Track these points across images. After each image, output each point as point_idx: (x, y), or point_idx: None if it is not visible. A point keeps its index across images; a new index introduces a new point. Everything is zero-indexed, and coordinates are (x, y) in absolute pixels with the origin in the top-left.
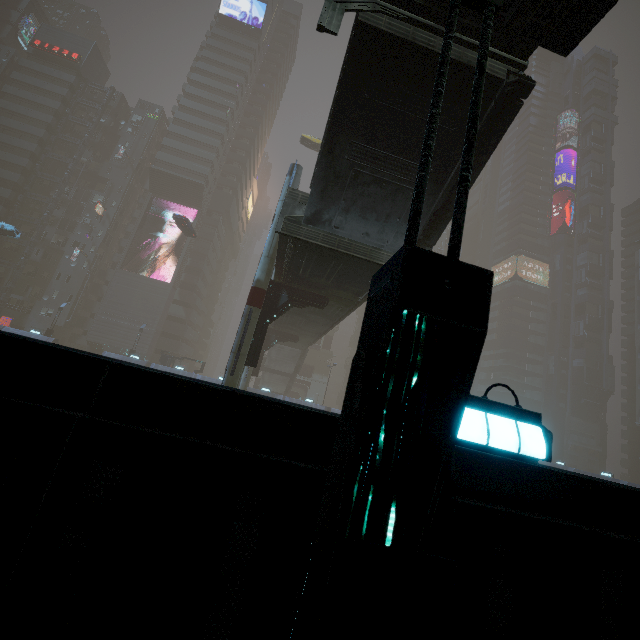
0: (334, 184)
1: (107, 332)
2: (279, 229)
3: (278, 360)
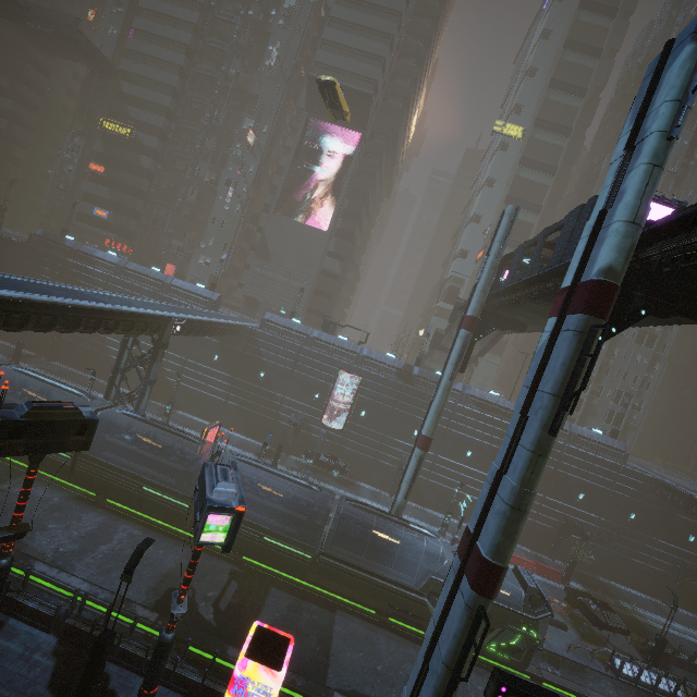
0: None
1: (262, 287)
2: None
3: None
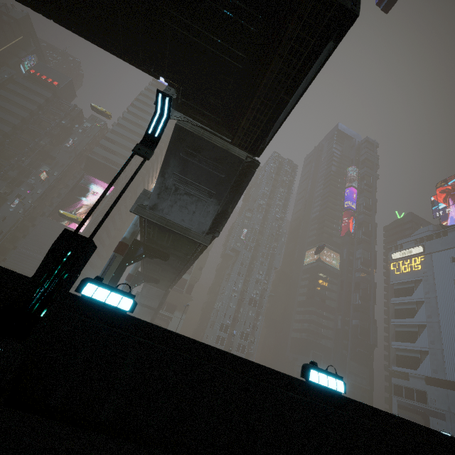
0: (165, 191)
1: (22, 261)
2: (132, 210)
3: (147, 297)
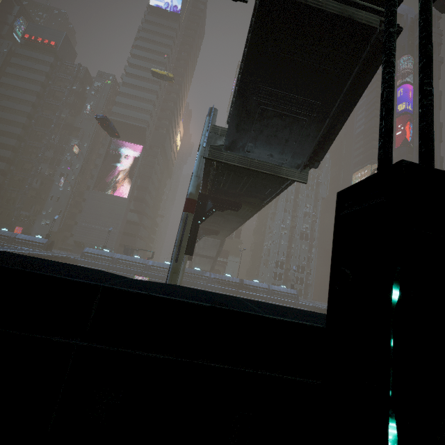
0: (246, 119)
1: (86, 234)
2: (206, 155)
3: (204, 248)
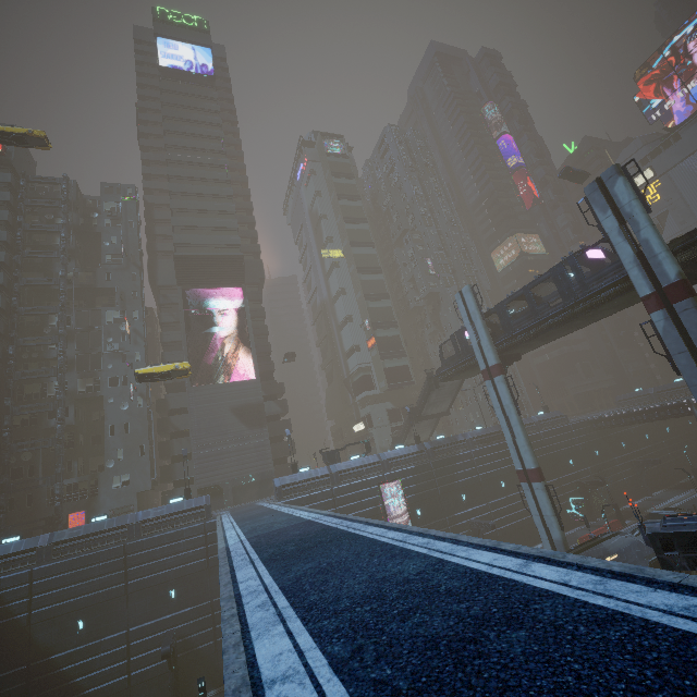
0: None
1: (216, 467)
2: None
3: (436, 402)
